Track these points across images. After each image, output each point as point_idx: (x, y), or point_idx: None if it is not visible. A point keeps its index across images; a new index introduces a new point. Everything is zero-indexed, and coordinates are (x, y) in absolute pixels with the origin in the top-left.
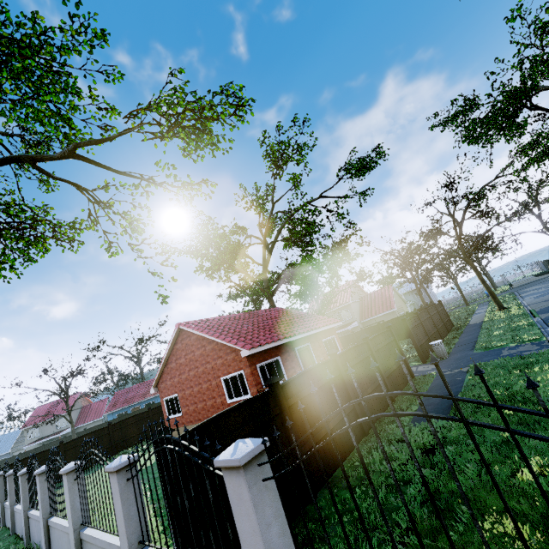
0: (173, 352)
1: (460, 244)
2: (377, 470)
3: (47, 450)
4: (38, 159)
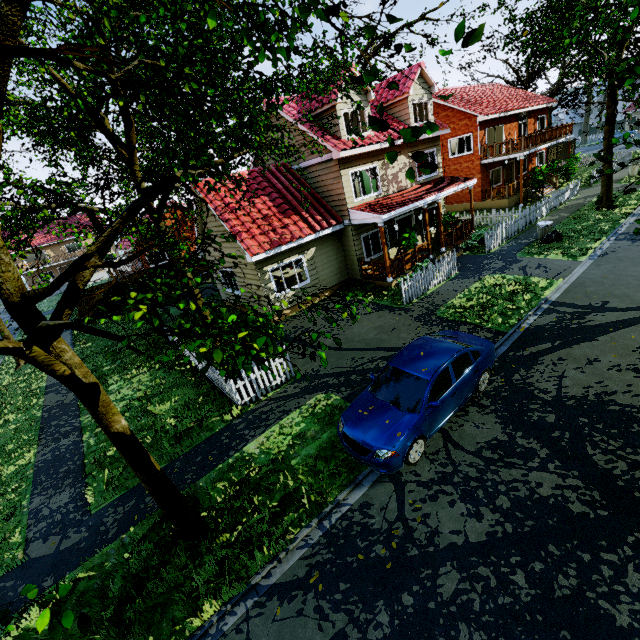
0: None
1: None
2: None
3: None
4: None
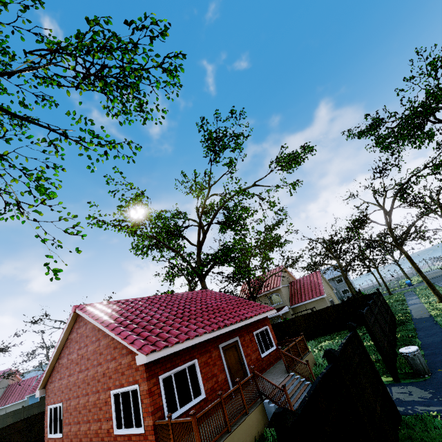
0: (67, 342)
1: (390, 231)
2: None
3: None
4: None
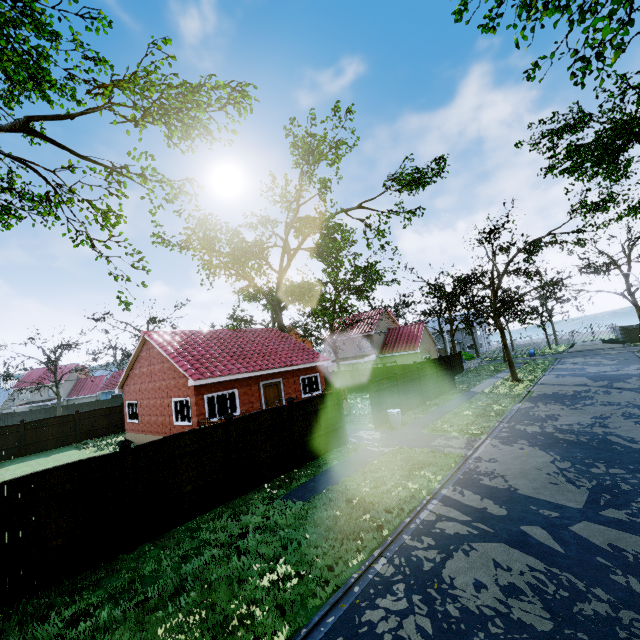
0: (139, 358)
1: (494, 299)
2: (199, 538)
3: (6, 426)
4: None
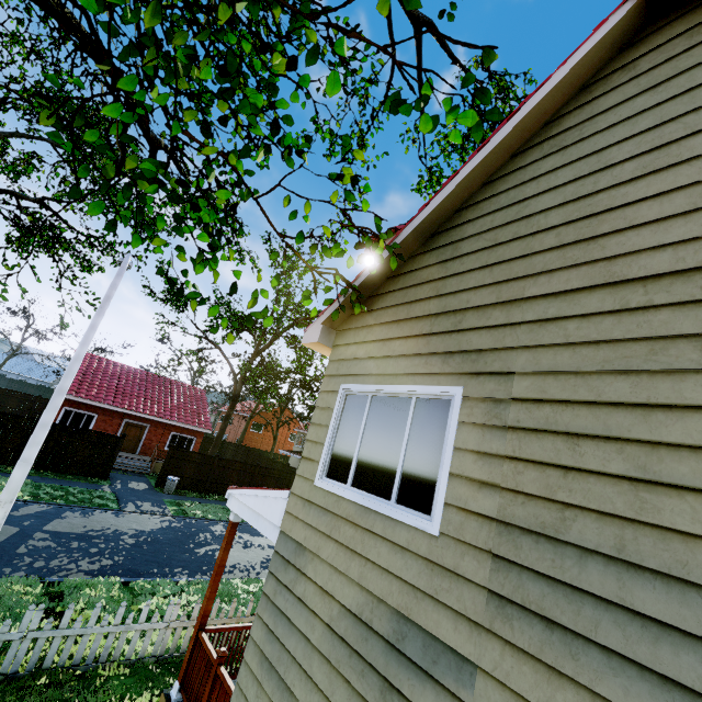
0: None
1: None
2: None
3: None
4: (20, 198)
